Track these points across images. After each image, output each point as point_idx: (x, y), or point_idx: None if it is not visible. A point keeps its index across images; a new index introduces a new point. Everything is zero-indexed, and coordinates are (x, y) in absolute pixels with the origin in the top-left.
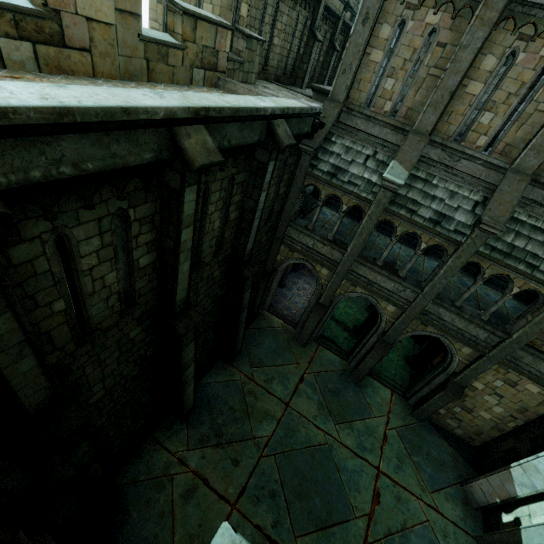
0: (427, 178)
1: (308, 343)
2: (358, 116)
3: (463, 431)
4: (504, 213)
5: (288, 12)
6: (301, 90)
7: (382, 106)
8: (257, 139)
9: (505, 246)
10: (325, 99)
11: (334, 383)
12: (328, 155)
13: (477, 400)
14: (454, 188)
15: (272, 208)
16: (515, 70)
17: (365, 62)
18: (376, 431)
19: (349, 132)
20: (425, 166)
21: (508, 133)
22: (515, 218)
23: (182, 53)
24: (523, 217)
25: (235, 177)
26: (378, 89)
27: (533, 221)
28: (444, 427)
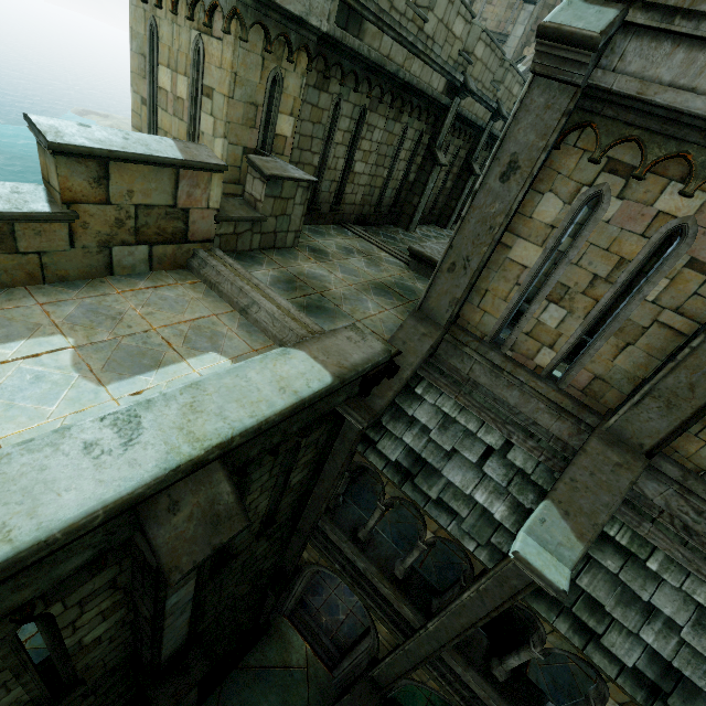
0: (634, 549)
1: None
2: (475, 357)
3: None
4: None
5: (385, 124)
6: (404, 235)
7: (532, 354)
8: (85, 558)
9: None
10: (431, 272)
11: None
12: (403, 423)
13: None
14: None
15: (274, 509)
16: None
17: (497, 260)
18: None
19: (455, 382)
20: (628, 513)
21: None
22: None
23: (67, 225)
24: None
25: (47, 611)
26: (524, 319)
27: None
28: None
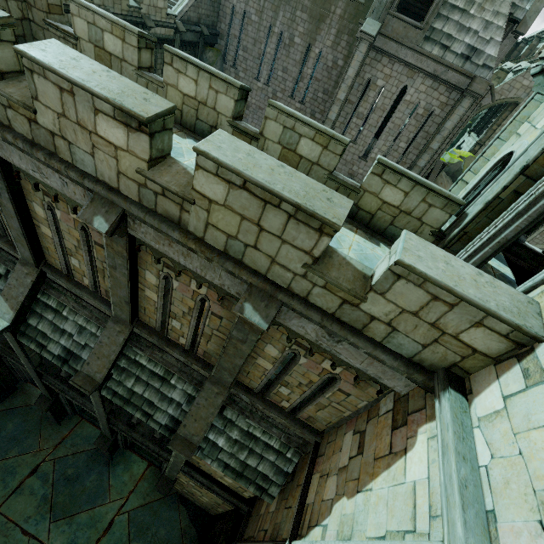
0: (58, 309)
1: (67, 419)
2: None
3: (200, 504)
4: (101, 369)
5: None
6: None
7: None
8: None
9: (125, 392)
10: None
11: (77, 468)
12: None
13: (191, 489)
14: (82, 322)
15: None
16: (64, 225)
17: None
18: (103, 520)
19: None
20: (55, 294)
21: (100, 281)
22: (137, 362)
23: None
24: (144, 360)
25: None
26: None
27: (152, 366)
28: (189, 499)
